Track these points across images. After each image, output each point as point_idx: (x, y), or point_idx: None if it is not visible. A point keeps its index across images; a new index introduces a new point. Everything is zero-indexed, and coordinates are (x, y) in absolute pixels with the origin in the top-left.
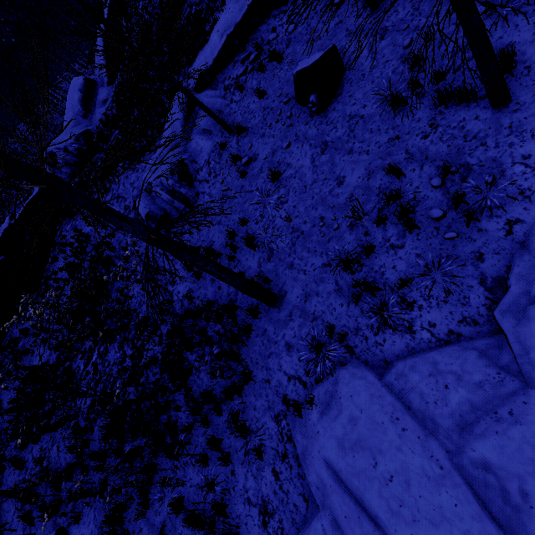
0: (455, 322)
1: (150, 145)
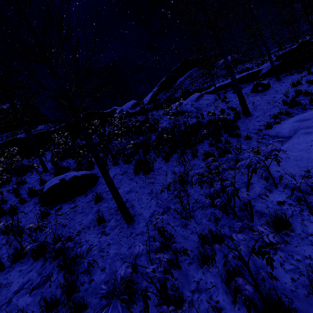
0: None
1: None
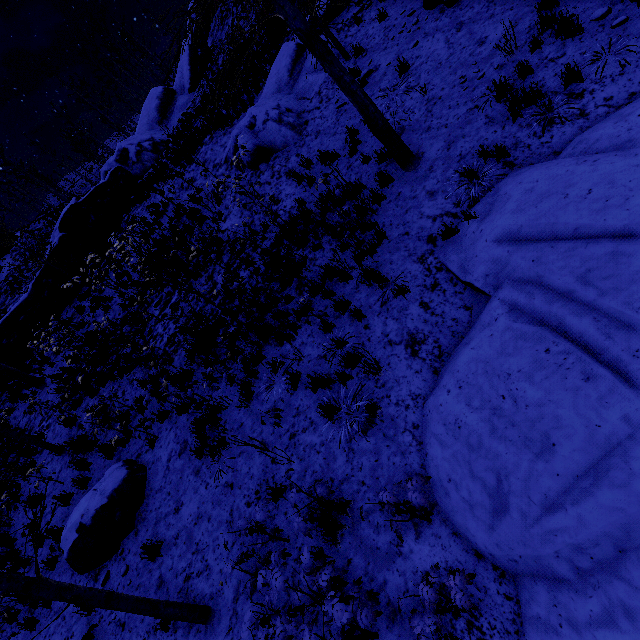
0: (635, 85)
1: (247, 105)
